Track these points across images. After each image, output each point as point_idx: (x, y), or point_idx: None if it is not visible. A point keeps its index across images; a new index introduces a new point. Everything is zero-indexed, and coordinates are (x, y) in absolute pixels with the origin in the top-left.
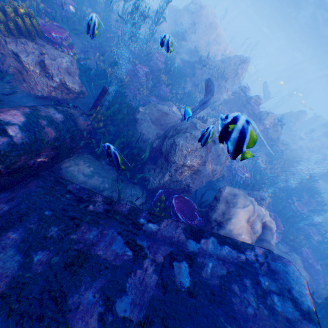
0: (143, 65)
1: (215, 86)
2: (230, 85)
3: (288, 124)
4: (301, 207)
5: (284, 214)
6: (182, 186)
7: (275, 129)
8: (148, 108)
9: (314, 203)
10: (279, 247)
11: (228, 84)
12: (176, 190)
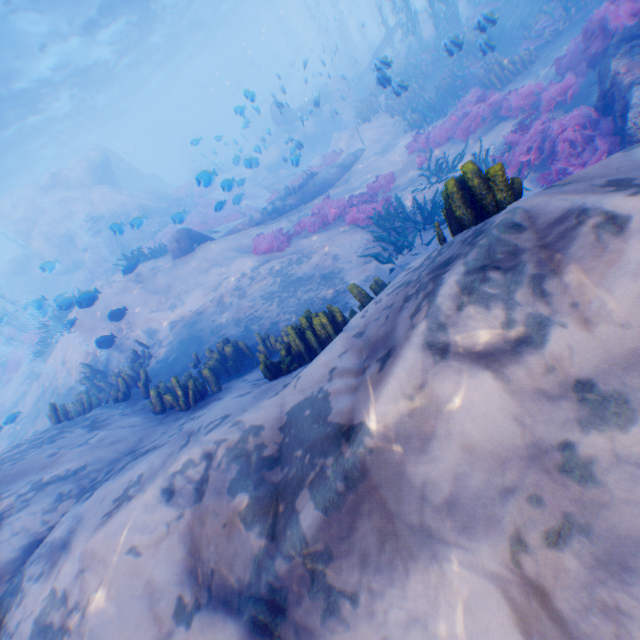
0: None
1: None
2: None
3: None
4: None
5: None
6: None
7: None
8: None
9: None
10: None
11: None
12: None
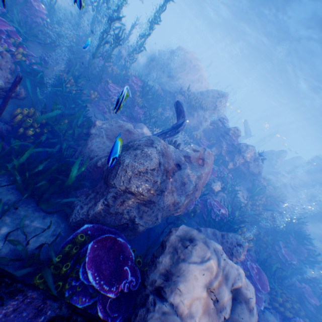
0: (117, 85)
1: (194, 116)
2: (209, 115)
3: (270, 161)
4: (290, 256)
5: (270, 266)
6: (124, 222)
7: (255, 162)
8: (108, 123)
9: (305, 250)
10: (266, 316)
11: (207, 115)
12: (116, 227)
